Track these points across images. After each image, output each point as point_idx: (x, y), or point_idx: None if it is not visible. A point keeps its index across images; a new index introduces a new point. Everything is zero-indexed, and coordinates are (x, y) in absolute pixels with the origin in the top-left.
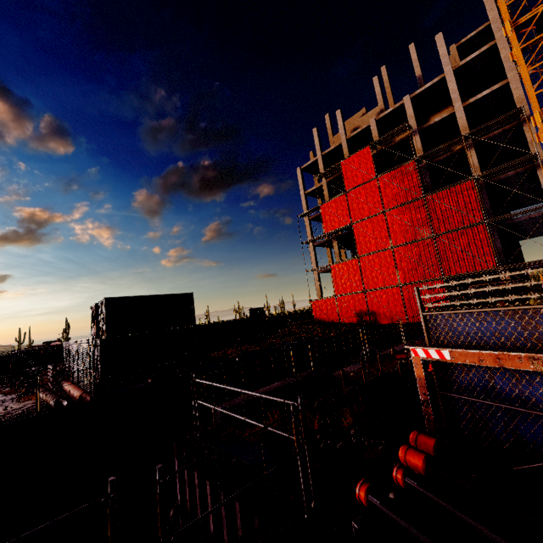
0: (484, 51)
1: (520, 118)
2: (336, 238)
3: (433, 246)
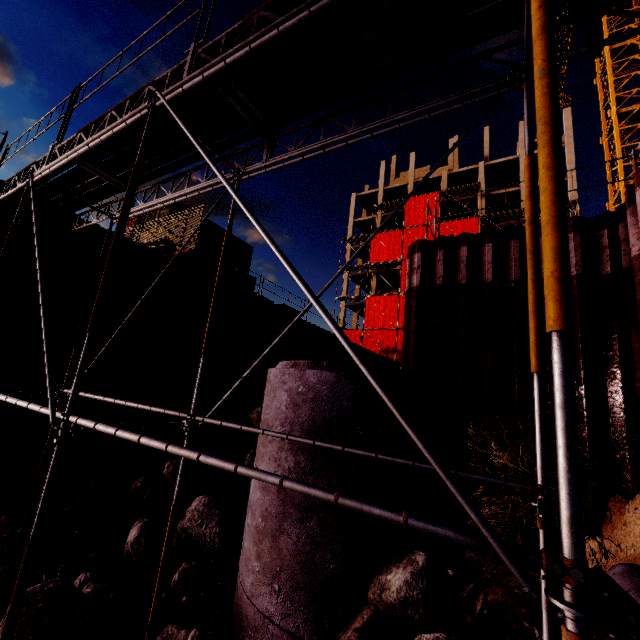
0: None
1: (571, 210)
2: (376, 273)
3: None
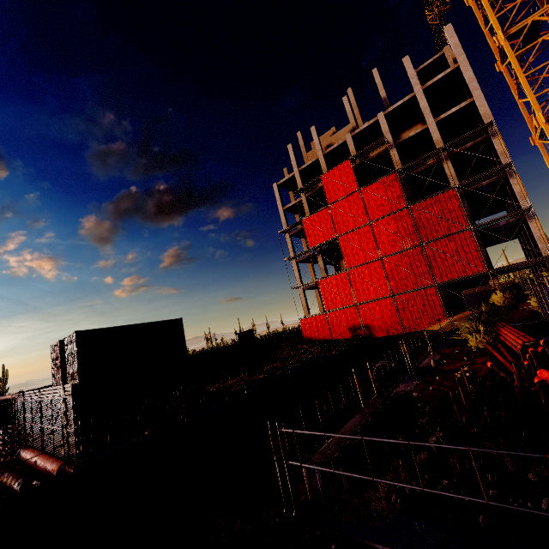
0: (448, 73)
1: (490, 131)
2: (320, 253)
3: (423, 254)
